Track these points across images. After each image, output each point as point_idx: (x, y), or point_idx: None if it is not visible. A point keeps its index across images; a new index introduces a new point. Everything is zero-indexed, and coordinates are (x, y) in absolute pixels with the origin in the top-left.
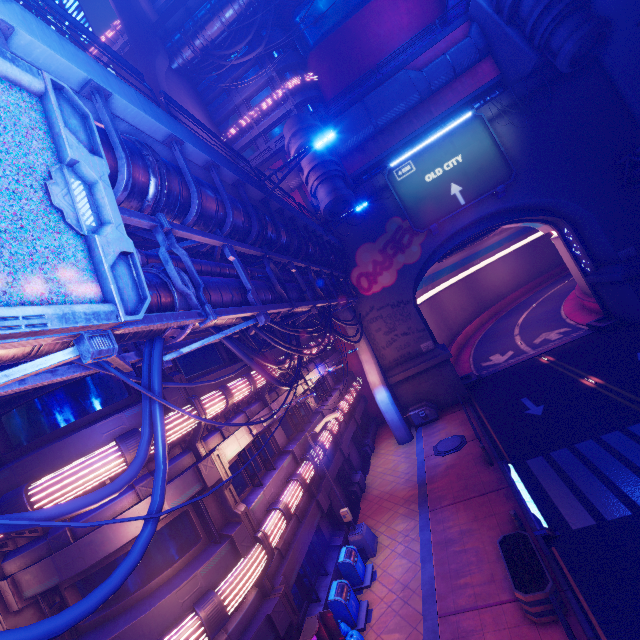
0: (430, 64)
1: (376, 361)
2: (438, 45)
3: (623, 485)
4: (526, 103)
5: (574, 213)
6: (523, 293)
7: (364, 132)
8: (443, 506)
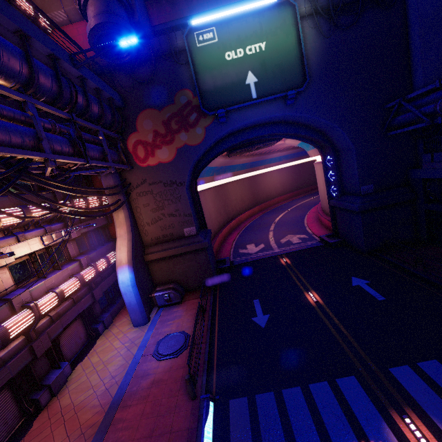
0: None
1: (131, 237)
2: None
3: None
4: (337, 11)
5: (340, 142)
6: (285, 198)
7: None
8: None
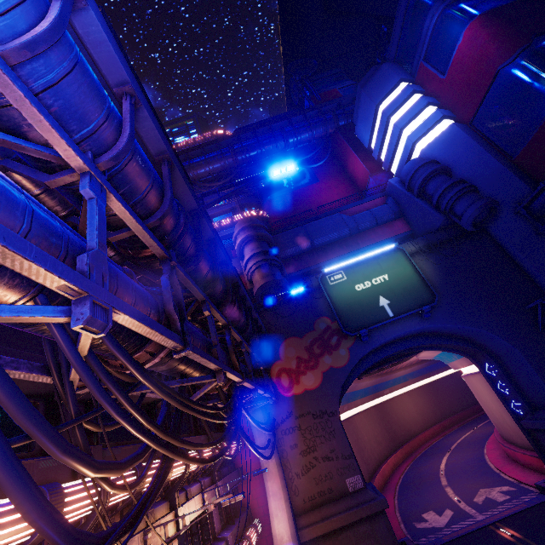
0: (358, 214)
1: (287, 495)
2: (364, 205)
3: None
4: (438, 248)
5: (496, 346)
6: (432, 434)
7: (302, 246)
8: None
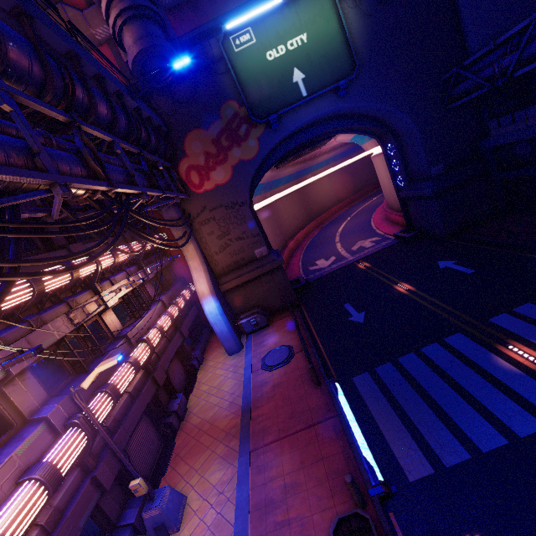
0: None
1: (206, 268)
2: None
3: (454, 414)
4: None
5: (401, 126)
6: (341, 207)
7: None
8: (266, 444)
